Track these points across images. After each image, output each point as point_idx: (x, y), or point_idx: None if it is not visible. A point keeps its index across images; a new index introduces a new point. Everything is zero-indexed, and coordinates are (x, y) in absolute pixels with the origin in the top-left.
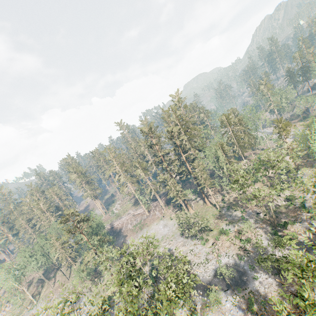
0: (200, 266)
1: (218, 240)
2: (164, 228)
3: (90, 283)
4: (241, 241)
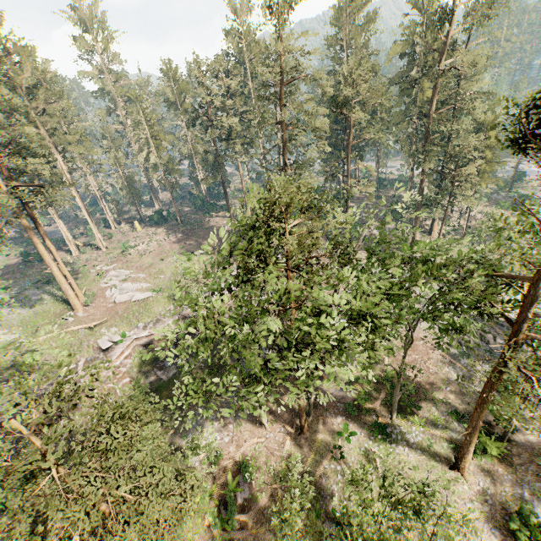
0: None
1: None
2: None
3: None
4: None
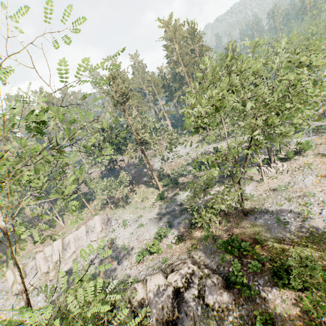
0: None
1: None
2: (184, 149)
3: (111, 210)
4: None
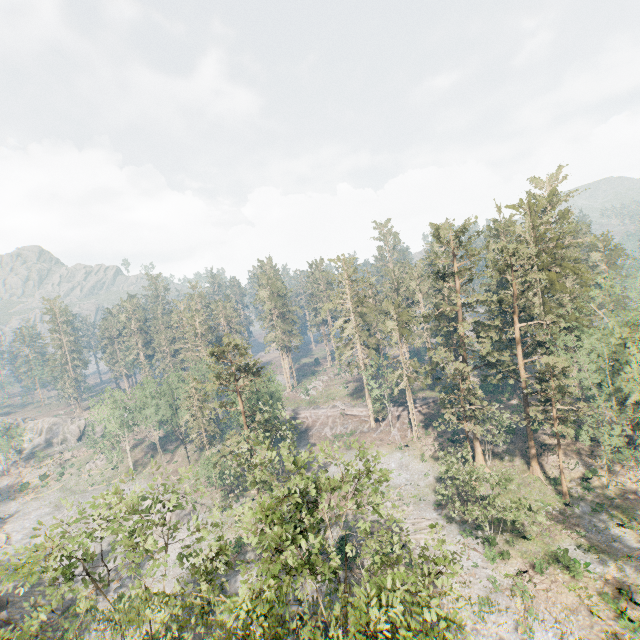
0: (463, 606)
1: (540, 572)
2: (399, 471)
3: (220, 496)
4: (622, 619)
